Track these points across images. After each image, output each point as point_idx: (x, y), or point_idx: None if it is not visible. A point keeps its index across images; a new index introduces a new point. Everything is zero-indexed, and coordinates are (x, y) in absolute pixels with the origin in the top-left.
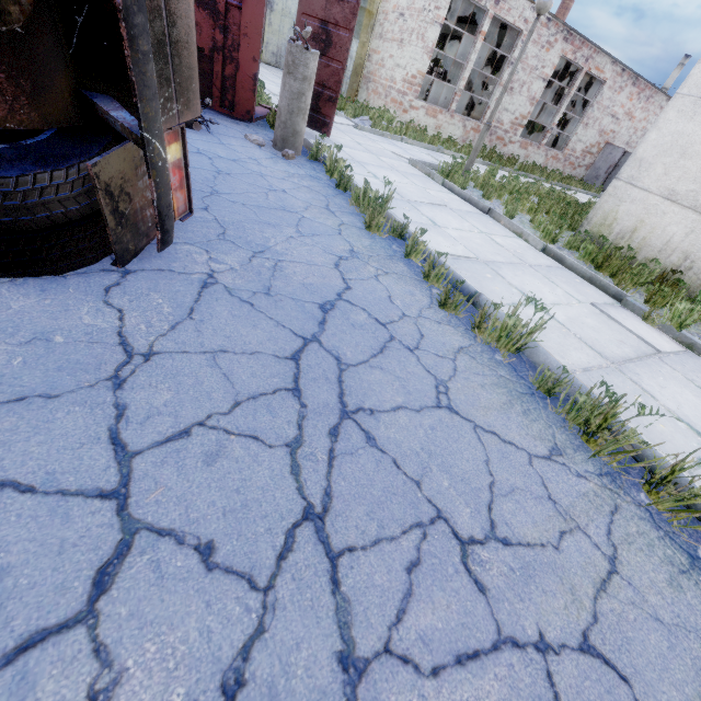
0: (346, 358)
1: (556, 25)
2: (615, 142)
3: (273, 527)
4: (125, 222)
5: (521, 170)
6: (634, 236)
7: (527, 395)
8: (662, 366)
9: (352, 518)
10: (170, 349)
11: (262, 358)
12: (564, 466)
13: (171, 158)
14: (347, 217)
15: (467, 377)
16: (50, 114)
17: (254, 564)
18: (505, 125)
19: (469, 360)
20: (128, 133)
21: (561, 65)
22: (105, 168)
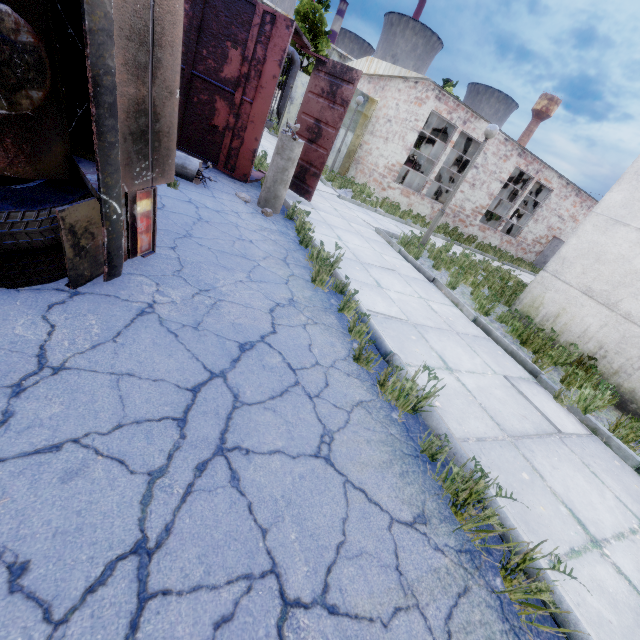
0: (244, 397)
1: (512, 144)
2: (561, 237)
3: (97, 556)
4: (84, 254)
5: (478, 248)
6: (557, 320)
7: (410, 457)
8: (560, 446)
9: (181, 559)
10: (81, 367)
11: (163, 386)
12: (424, 535)
13: (141, 209)
14: (299, 270)
15: (356, 430)
16: (43, 169)
17: (59, 593)
18: (467, 211)
19: (364, 415)
20: (95, 192)
21: (518, 172)
22: (73, 213)
